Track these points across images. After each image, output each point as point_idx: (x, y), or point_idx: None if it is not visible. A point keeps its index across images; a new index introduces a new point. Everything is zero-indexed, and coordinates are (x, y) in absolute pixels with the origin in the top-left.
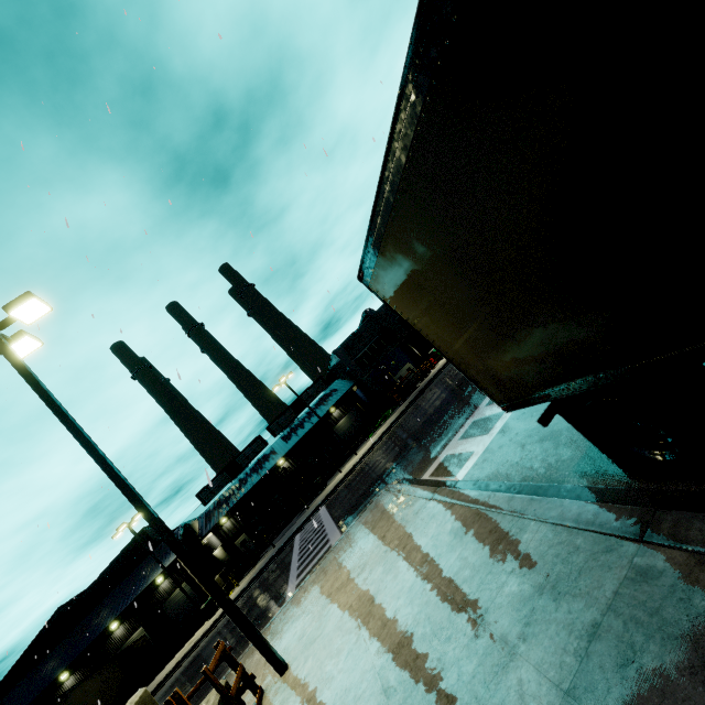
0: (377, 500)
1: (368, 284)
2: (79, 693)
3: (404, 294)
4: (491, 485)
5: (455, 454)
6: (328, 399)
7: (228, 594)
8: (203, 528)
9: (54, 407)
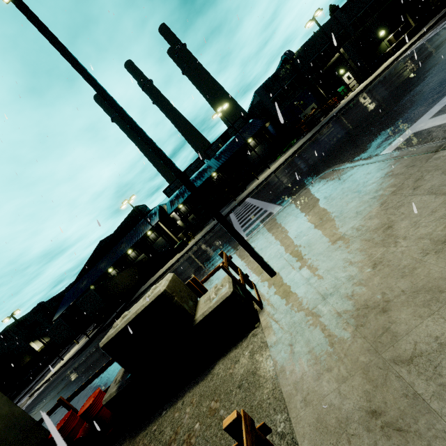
0: (322, 178)
1: None
2: (119, 277)
3: None
4: None
5: (435, 126)
6: (248, 131)
7: (188, 242)
8: (169, 209)
9: (48, 35)
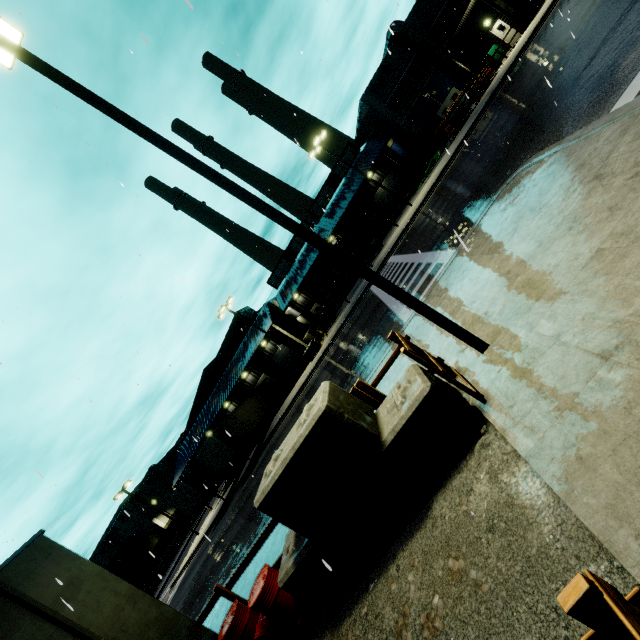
0: (512, 184)
1: None
2: (241, 411)
3: None
4: None
5: None
6: (364, 162)
7: (320, 343)
8: (282, 304)
9: (72, 86)
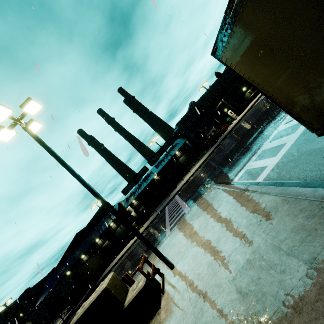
0: (207, 192)
1: (219, 56)
2: (89, 262)
3: (251, 55)
4: (288, 183)
5: (253, 168)
6: (175, 148)
7: (139, 229)
8: (125, 204)
9: (52, 154)
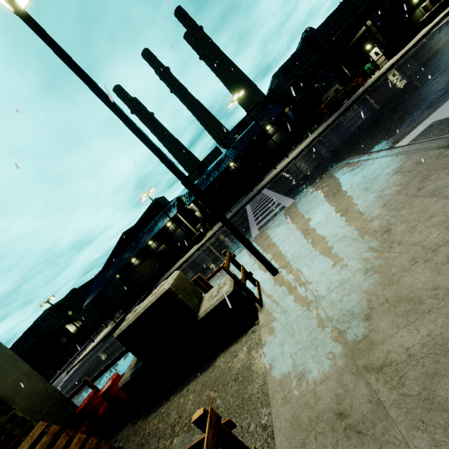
0: (335, 171)
1: None
2: (141, 267)
3: None
4: None
5: None
6: (266, 118)
7: (206, 234)
8: (188, 200)
9: (55, 48)
